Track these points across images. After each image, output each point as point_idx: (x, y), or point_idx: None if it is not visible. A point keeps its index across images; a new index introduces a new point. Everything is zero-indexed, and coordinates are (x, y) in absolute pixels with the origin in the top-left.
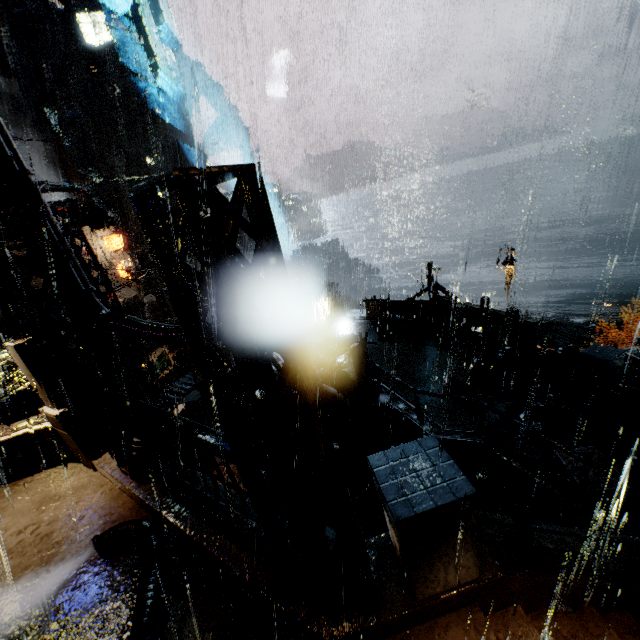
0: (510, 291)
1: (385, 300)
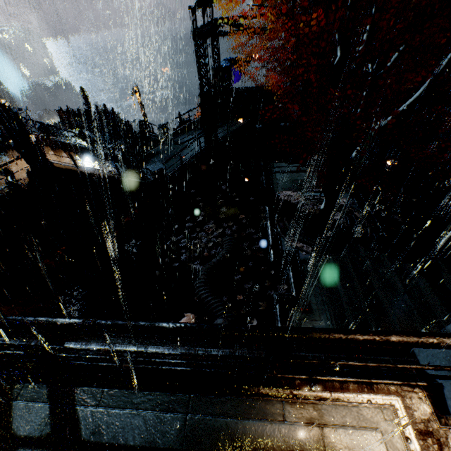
0: (143, 109)
1: (66, 109)
